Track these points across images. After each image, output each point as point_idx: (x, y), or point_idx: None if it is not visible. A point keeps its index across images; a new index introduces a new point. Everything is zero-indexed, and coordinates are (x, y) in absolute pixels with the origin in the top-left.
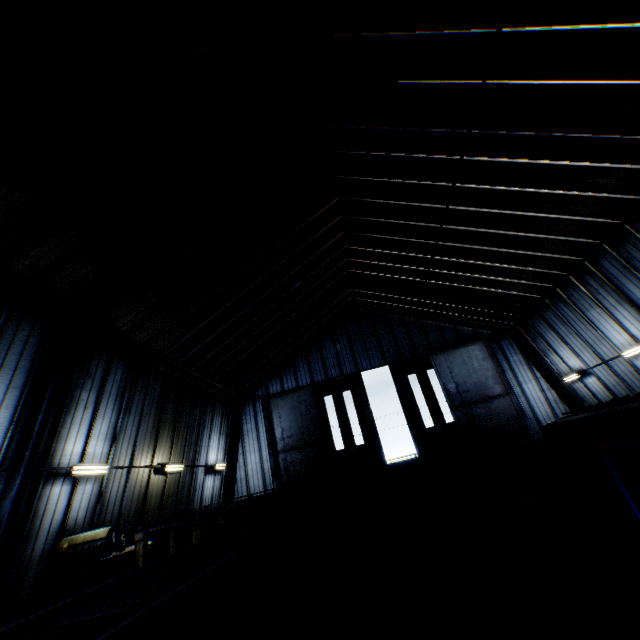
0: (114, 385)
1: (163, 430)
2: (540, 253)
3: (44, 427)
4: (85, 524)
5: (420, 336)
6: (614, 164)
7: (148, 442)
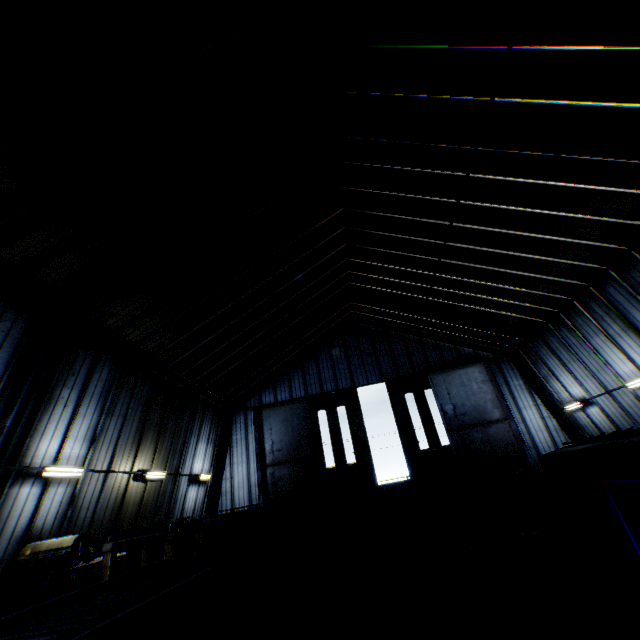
0: (99, 384)
1: (147, 435)
2: (544, 276)
3: (17, 423)
4: (53, 530)
5: (419, 354)
6: (623, 189)
7: (130, 446)
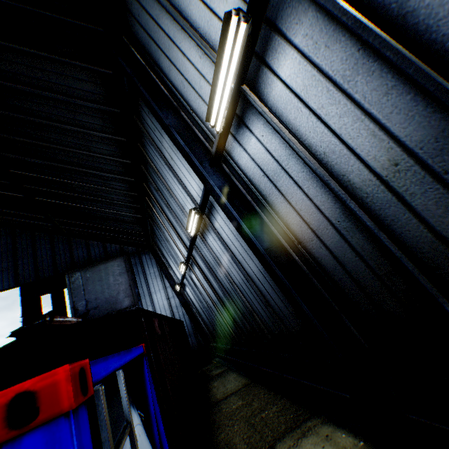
0: None
1: None
2: (106, 173)
3: None
4: None
5: (65, 254)
6: (66, 58)
7: None
